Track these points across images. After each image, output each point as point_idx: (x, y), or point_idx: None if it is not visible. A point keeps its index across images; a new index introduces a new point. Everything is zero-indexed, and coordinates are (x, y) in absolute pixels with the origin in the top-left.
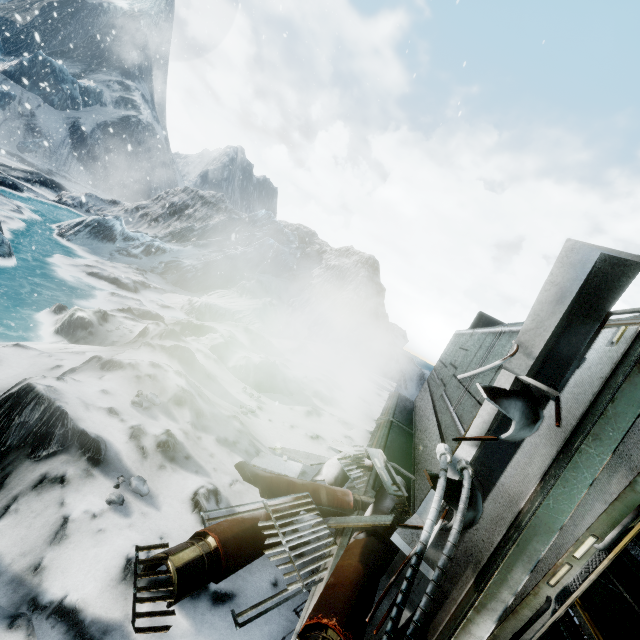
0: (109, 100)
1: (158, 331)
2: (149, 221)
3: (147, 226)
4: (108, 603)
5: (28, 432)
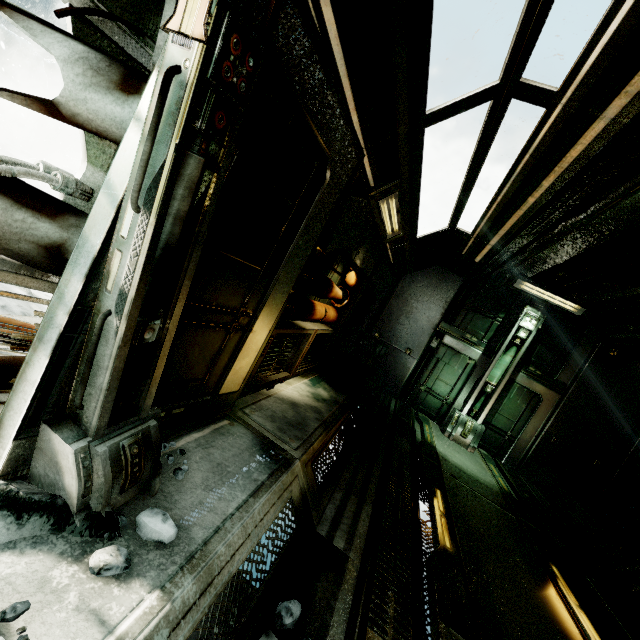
0: None
1: None
2: None
3: None
4: None
5: None
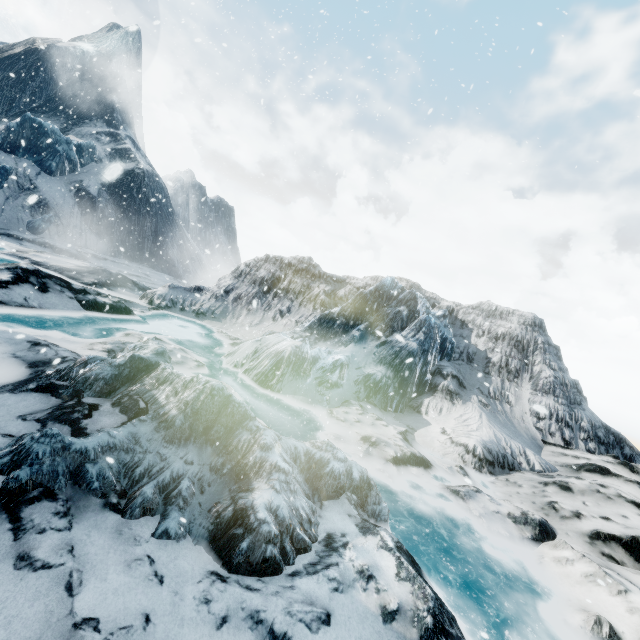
0: (102, 154)
1: None
2: (245, 305)
3: (246, 312)
4: None
5: None
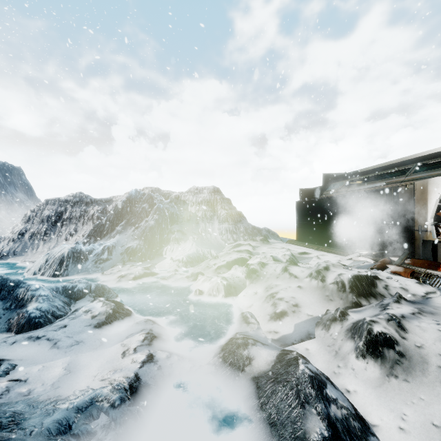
0: None
1: (258, 266)
2: (41, 238)
3: (43, 242)
4: (427, 288)
5: (367, 284)
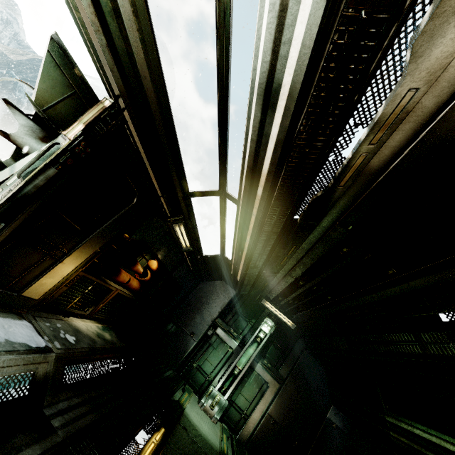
0: None
1: None
2: None
3: None
4: None
5: None
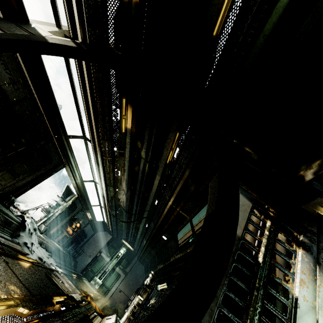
0: None
1: None
2: None
3: None
4: None
5: None
